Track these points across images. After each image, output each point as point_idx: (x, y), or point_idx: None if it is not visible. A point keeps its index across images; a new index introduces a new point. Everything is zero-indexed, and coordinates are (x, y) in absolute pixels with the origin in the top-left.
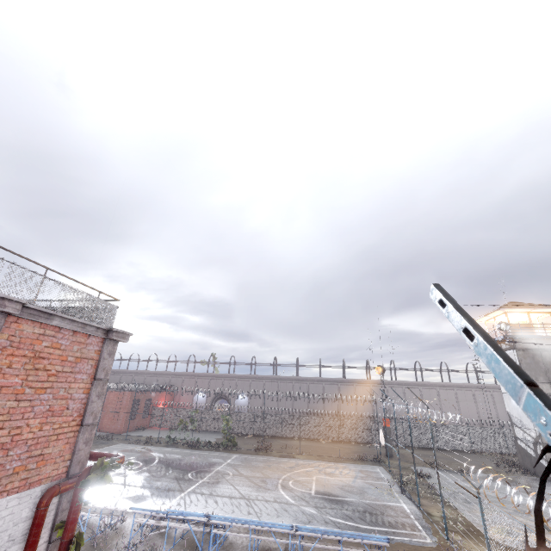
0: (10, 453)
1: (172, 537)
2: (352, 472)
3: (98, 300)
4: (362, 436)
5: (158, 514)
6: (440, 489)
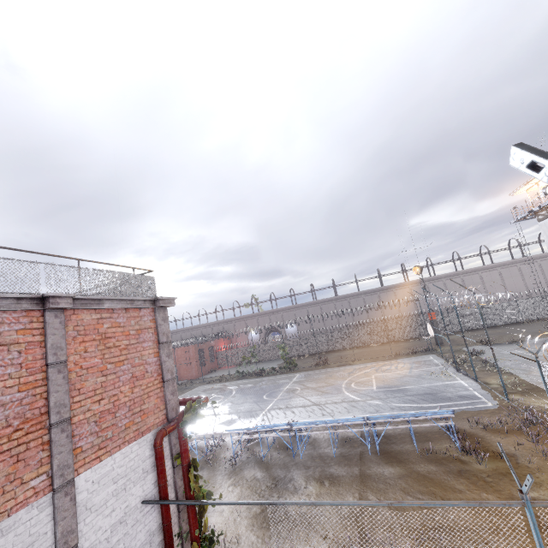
0: (117, 415)
1: (266, 444)
2: (407, 365)
3: (134, 275)
4: (410, 333)
5: (249, 430)
6: (495, 362)
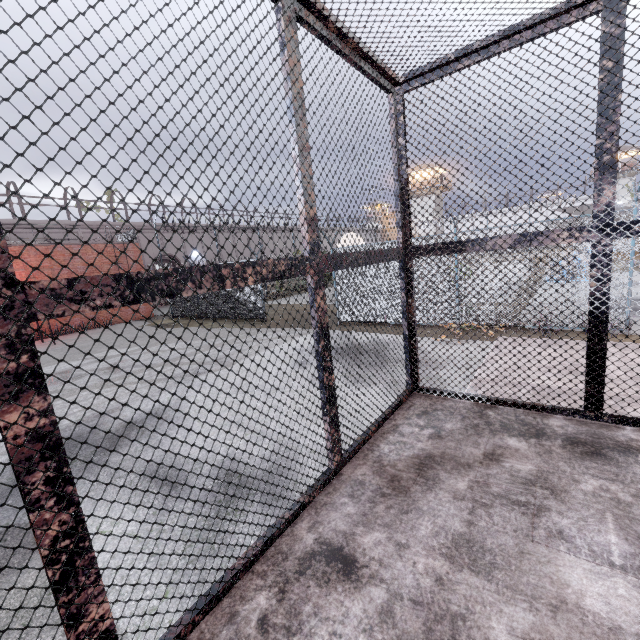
0: None
1: None
2: None
3: None
4: None
5: None
6: None
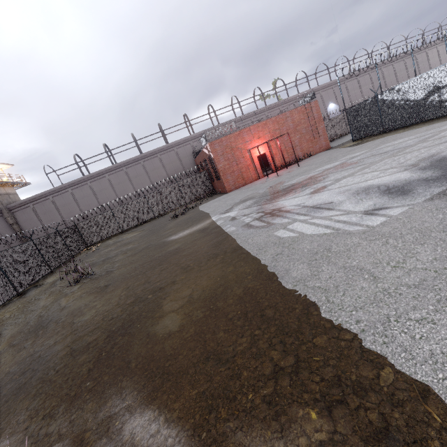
0: None
1: None
2: None
3: None
4: None
5: None
6: None
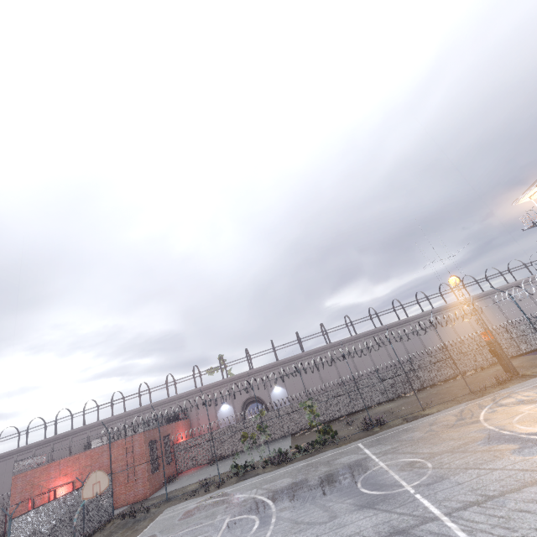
0: None
1: None
2: (536, 390)
3: None
4: (443, 373)
5: None
6: None
